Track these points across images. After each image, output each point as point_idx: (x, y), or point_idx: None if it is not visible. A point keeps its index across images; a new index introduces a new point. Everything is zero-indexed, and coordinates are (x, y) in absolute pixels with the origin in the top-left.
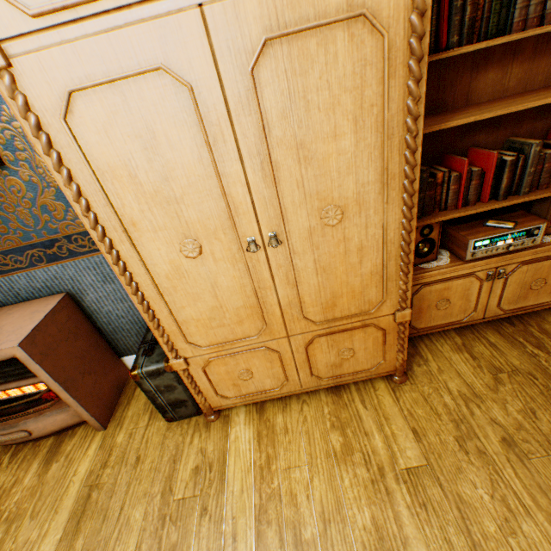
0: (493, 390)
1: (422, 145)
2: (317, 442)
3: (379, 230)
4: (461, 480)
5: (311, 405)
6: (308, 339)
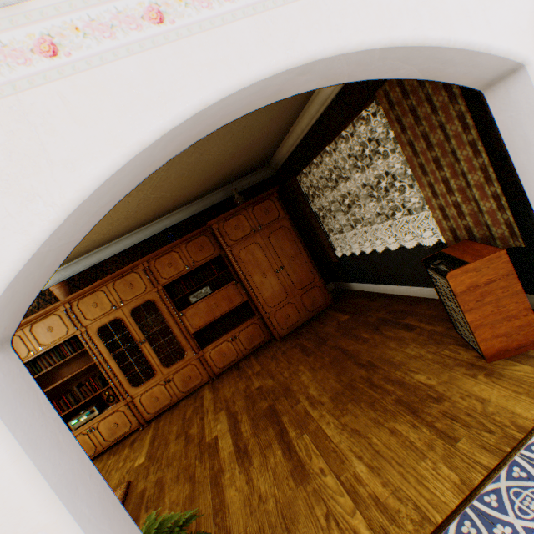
0: None
1: (54, 393)
2: None
3: None
4: None
5: None
6: None
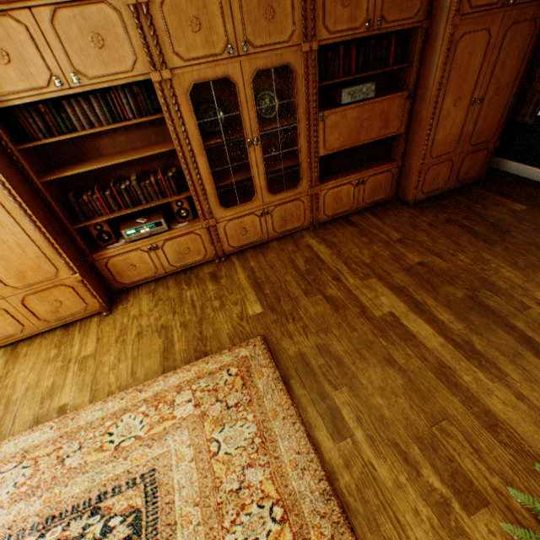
0: (151, 310)
1: (86, 177)
2: (42, 356)
3: (25, 235)
4: (107, 355)
5: (49, 338)
6: (22, 298)
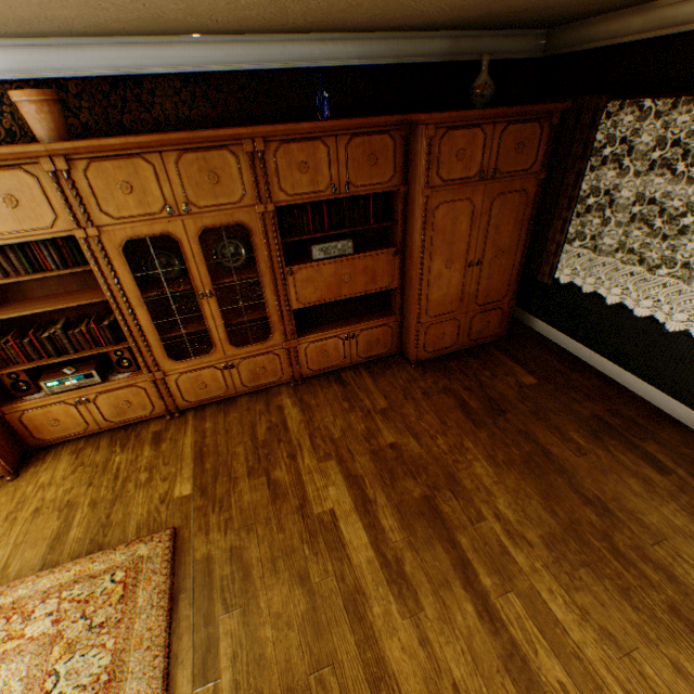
0: (66, 478)
1: (7, 319)
2: None
3: None
4: None
5: None
6: None
